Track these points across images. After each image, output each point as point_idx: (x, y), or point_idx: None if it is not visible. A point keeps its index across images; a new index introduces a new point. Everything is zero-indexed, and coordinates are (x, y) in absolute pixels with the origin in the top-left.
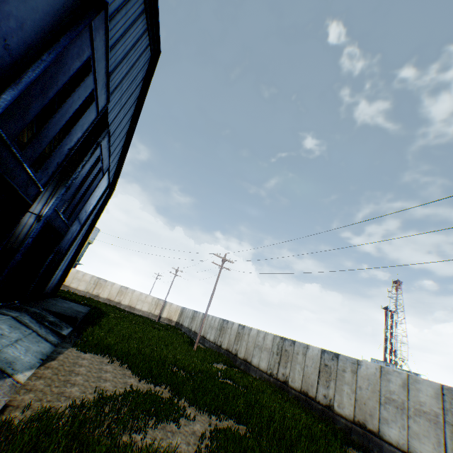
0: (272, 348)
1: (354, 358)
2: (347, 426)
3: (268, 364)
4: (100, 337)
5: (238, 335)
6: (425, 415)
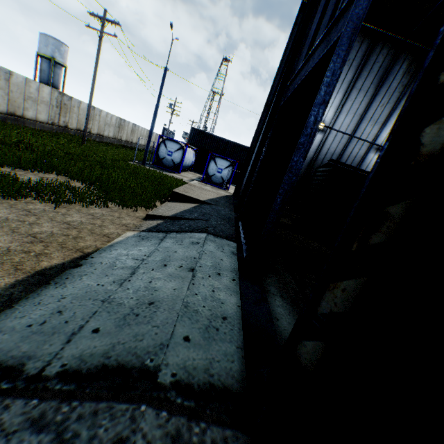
0: None
1: None
2: None
3: None
4: None
5: None
6: None
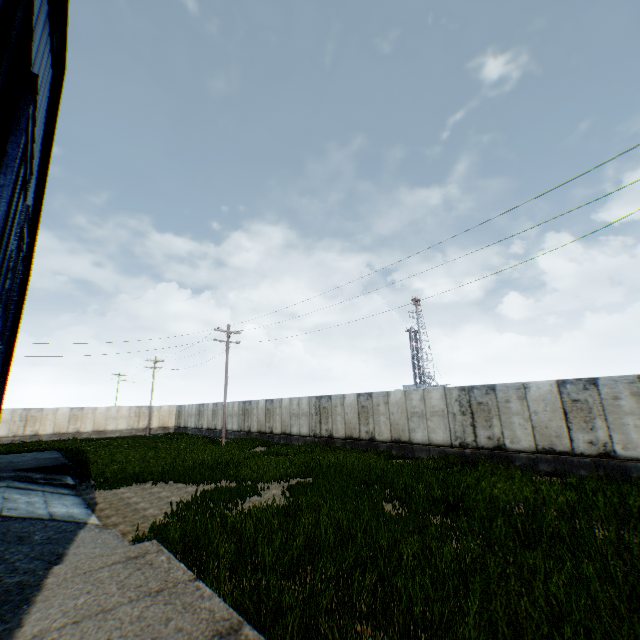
0: (309, 411)
1: (385, 392)
2: (388, 447)
3: (310, 428)
4: (115, 471)
5: (268, 411)
6: (437, 414)
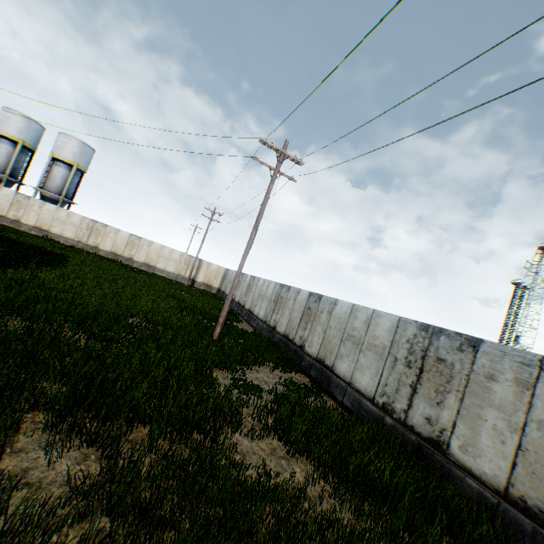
0: (391, 349)
1: None
2: None
3: (379, 384)
4: None
5: (308, 312)
6: None
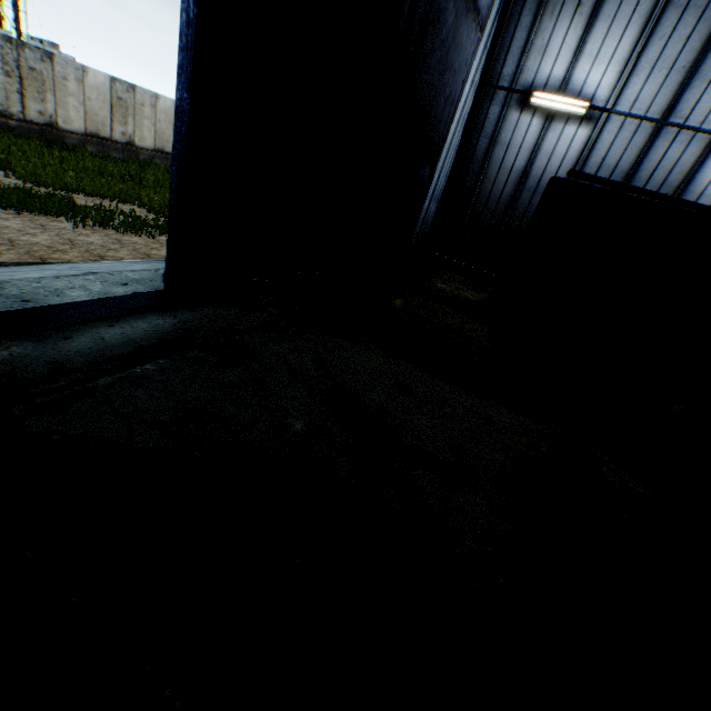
0: None
1: None
2: None
3: None
4: None
5: None
6: None
